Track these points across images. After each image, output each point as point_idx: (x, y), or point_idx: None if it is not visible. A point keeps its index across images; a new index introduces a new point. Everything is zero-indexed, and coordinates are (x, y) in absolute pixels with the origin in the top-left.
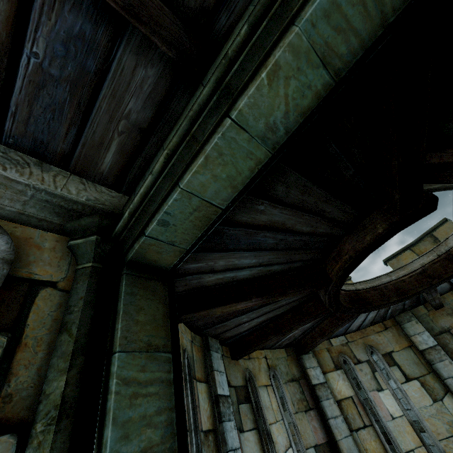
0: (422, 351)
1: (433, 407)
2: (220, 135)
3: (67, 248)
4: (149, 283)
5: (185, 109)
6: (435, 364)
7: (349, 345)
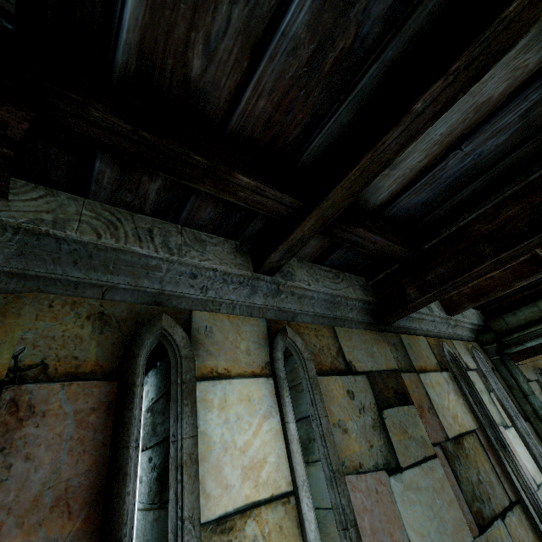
0: None
1: None
2: None
3: (481, 349)
4: (510, 362)
5: None
6: None
7: (519, 367)
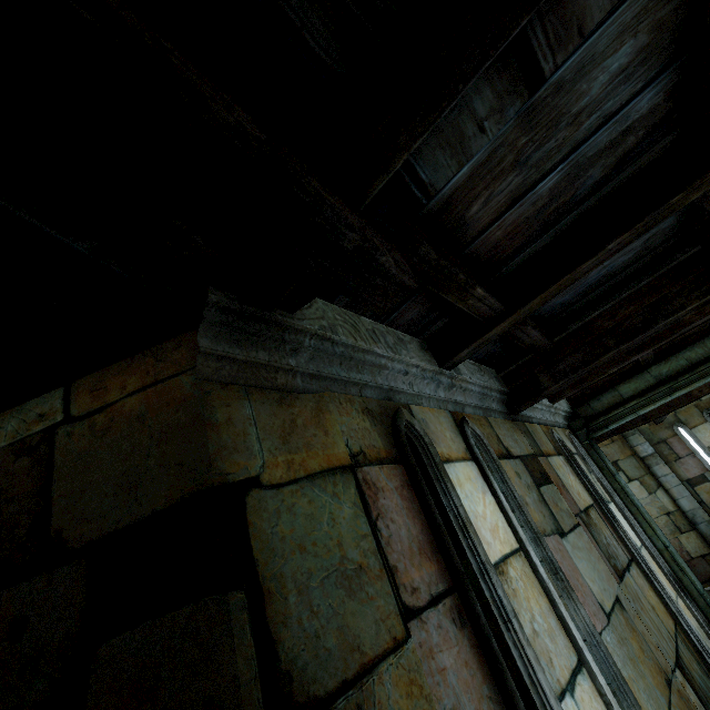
0: (643, 458)
1: (648, 498)
2: (664, 401)
3: (573, 435)
4: (596, 446)
5: (634, 377)
6: (652, 467)
7: None
